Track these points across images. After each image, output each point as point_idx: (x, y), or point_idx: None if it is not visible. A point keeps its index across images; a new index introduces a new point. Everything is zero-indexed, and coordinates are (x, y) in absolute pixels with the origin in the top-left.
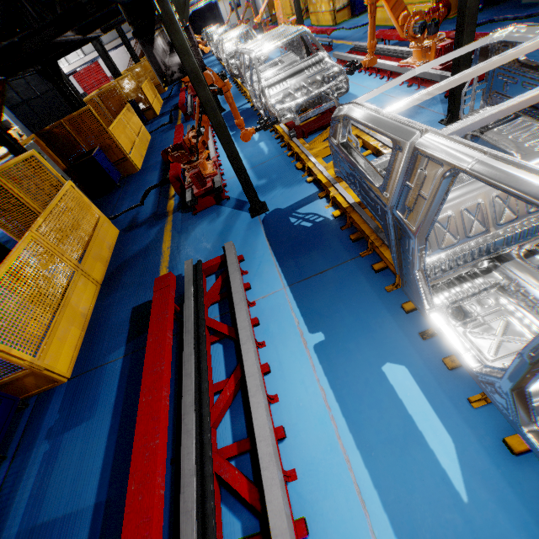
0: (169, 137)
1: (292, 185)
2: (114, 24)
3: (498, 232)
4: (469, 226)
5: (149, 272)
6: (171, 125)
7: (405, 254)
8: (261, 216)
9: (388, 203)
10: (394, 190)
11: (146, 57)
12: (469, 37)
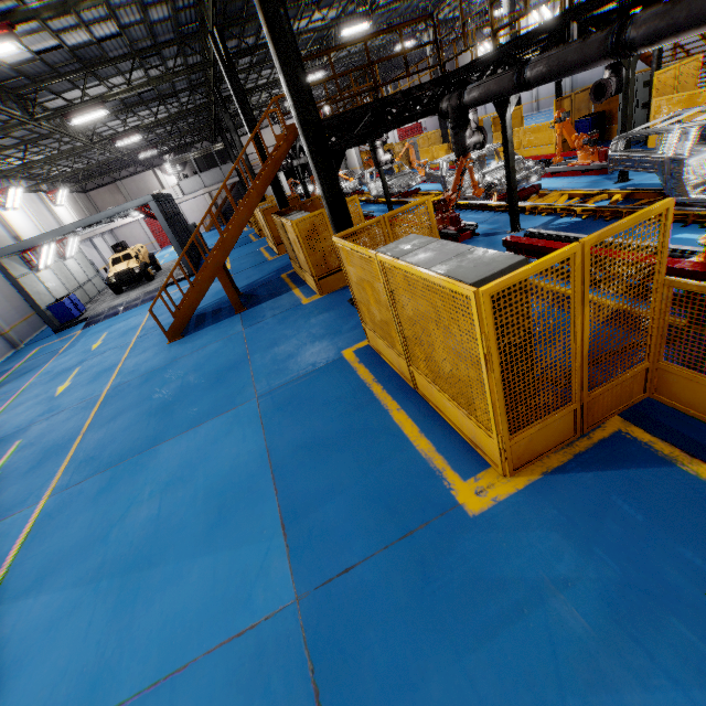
0: None
1: (530, 220)
2: None
3: (700, 178)
4: (688, 176)
5: None
6: None
7: (676, 174)
8: (522, 232)
9: (664, 156)
10: (667, 149)
11: (456, 139)
12: None
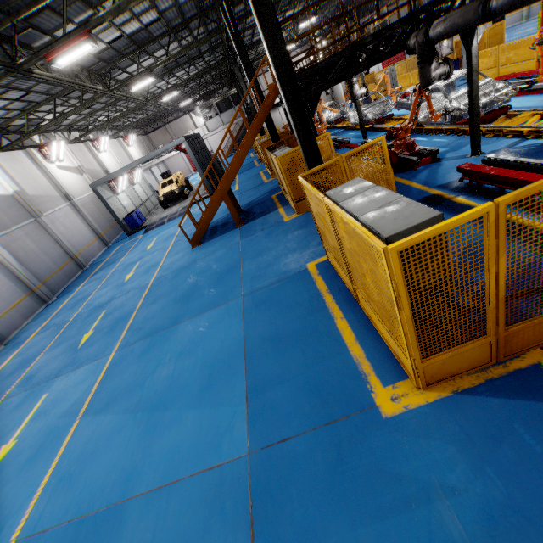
0: None
1: (493, 143)
2: None
3: None
4: None
5: (409, 191)
6: None
7: None
8: (482, 156)
9: None
10: None
11: (421, 73)
12: None
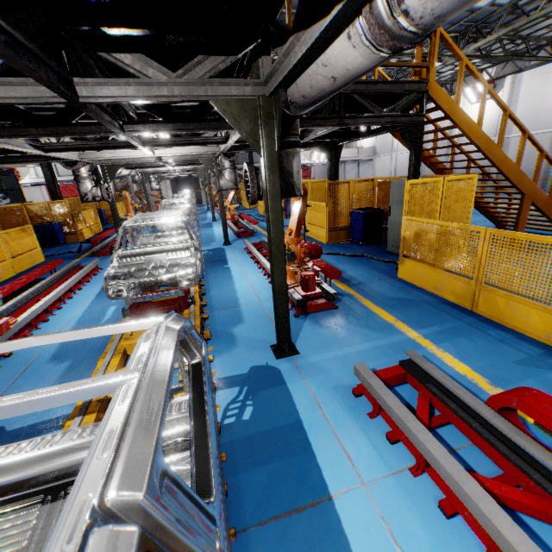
0: (56, 267)
1: None
2: (9, 161)
3: None
4: None
5: None
6: (75, 255)
7: None
8: None
9: None
10: None
11: None
12: (281, 277)
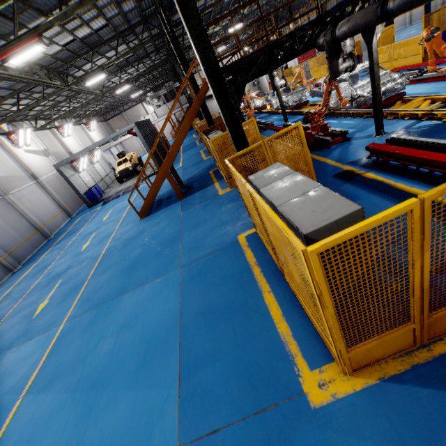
0: None
1: (393, 124)
2: None
3: None
4: None
5: (325, 167)
6: None
7: None
8: (385, 135)
9: None
10: None
11: (330, 66)
12: None
